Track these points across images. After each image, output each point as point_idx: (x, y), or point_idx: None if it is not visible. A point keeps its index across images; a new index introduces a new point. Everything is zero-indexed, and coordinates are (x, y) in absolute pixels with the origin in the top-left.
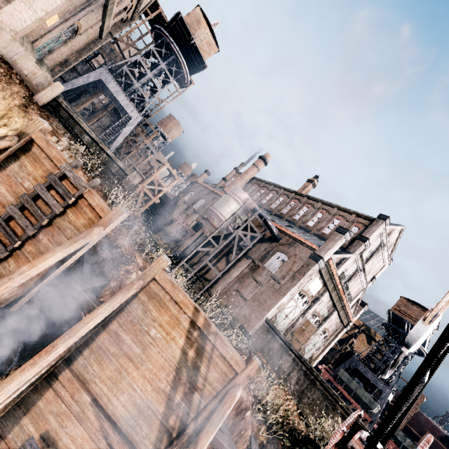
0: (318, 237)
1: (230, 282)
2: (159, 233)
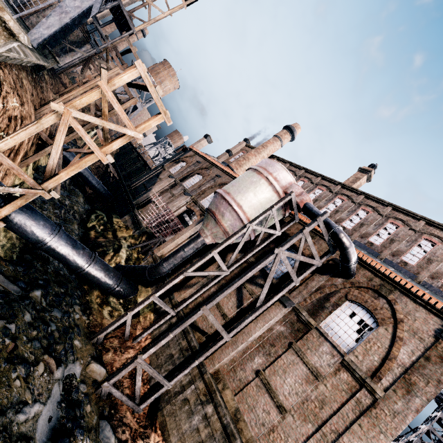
0: (395, 268)
1: (245, 348)
2: (125, 218)
